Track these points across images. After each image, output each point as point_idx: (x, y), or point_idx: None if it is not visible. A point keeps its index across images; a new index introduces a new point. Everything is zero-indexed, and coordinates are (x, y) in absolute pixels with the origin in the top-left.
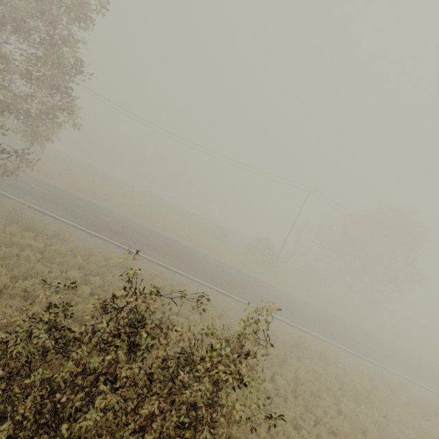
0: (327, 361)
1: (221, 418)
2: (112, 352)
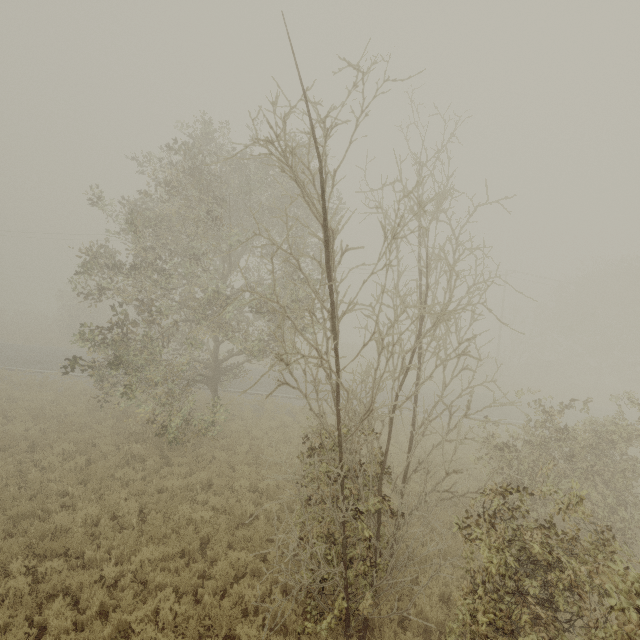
0: (633, 450)
1: (632, 467)
2: (562, 444)
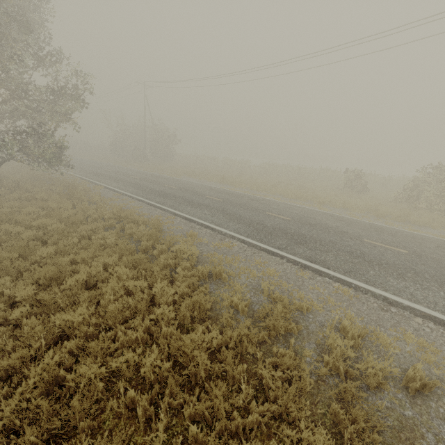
0: None
1: None
2: None
